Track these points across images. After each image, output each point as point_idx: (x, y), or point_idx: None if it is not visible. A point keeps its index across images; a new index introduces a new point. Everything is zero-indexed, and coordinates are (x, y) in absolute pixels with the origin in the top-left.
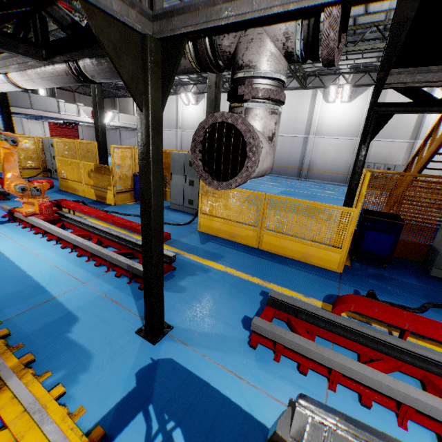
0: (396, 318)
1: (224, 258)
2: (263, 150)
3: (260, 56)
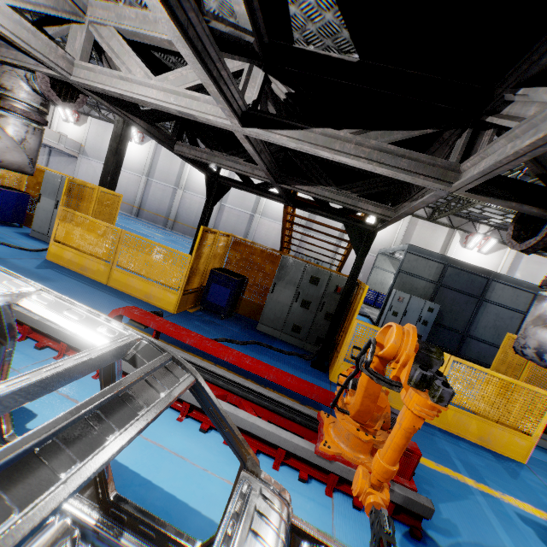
0: (147, 318)
1: (52, 282)
2: (2, 144)
3: (11, 83)
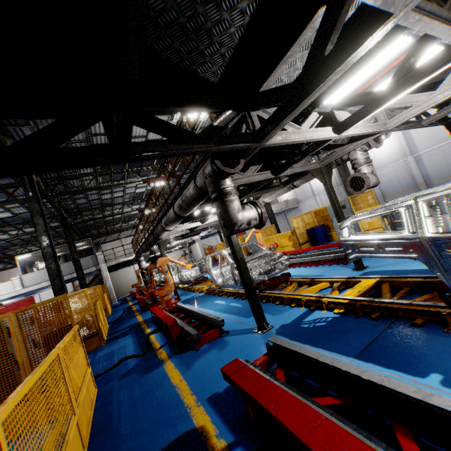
0: None
1: None
2: (370, 177)
3: (356, 156)
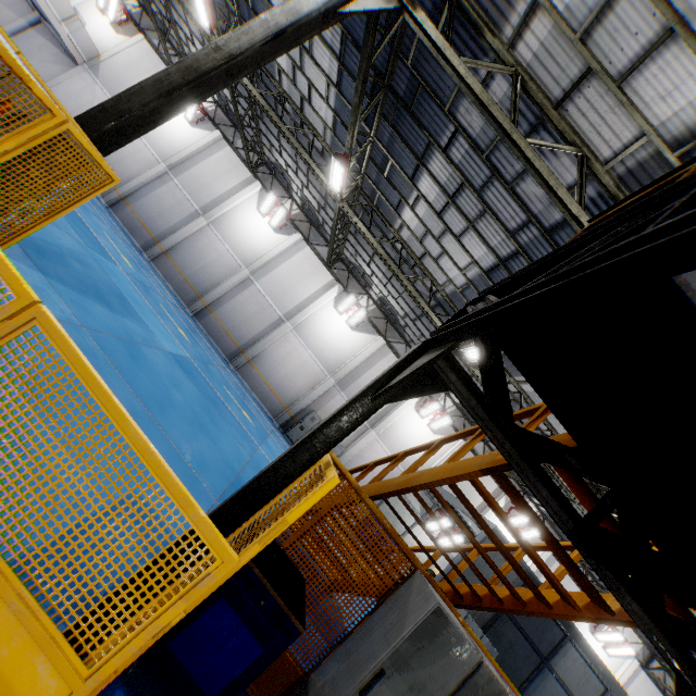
0: None
1: None
2: None
3: None
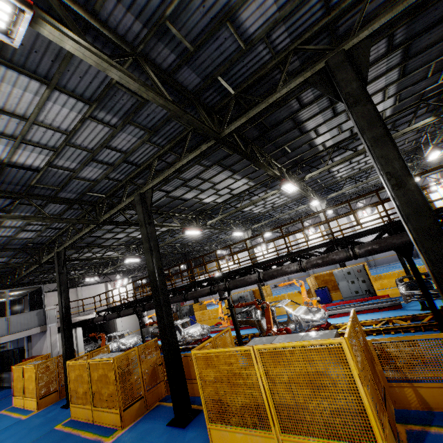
0: None
1: None
2: None
3: None
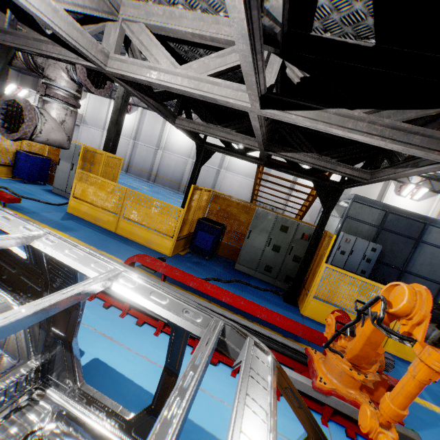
0: (157, 265)
1: (75, 232)
2: (47, 125)
3: (54, 74)
